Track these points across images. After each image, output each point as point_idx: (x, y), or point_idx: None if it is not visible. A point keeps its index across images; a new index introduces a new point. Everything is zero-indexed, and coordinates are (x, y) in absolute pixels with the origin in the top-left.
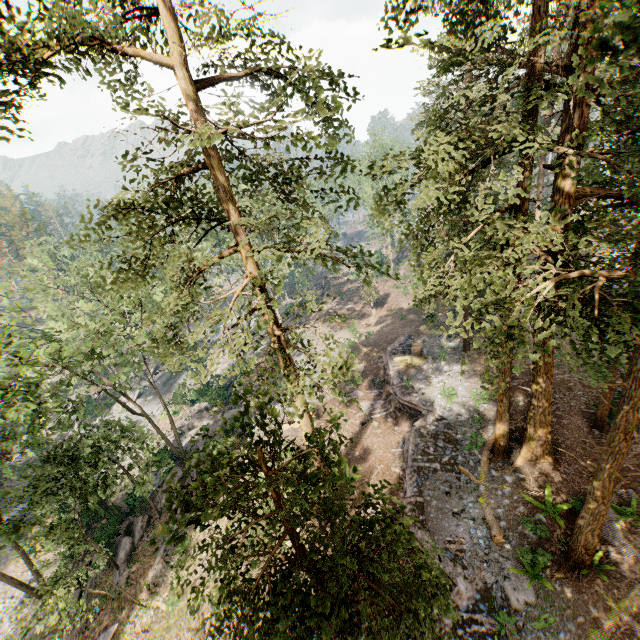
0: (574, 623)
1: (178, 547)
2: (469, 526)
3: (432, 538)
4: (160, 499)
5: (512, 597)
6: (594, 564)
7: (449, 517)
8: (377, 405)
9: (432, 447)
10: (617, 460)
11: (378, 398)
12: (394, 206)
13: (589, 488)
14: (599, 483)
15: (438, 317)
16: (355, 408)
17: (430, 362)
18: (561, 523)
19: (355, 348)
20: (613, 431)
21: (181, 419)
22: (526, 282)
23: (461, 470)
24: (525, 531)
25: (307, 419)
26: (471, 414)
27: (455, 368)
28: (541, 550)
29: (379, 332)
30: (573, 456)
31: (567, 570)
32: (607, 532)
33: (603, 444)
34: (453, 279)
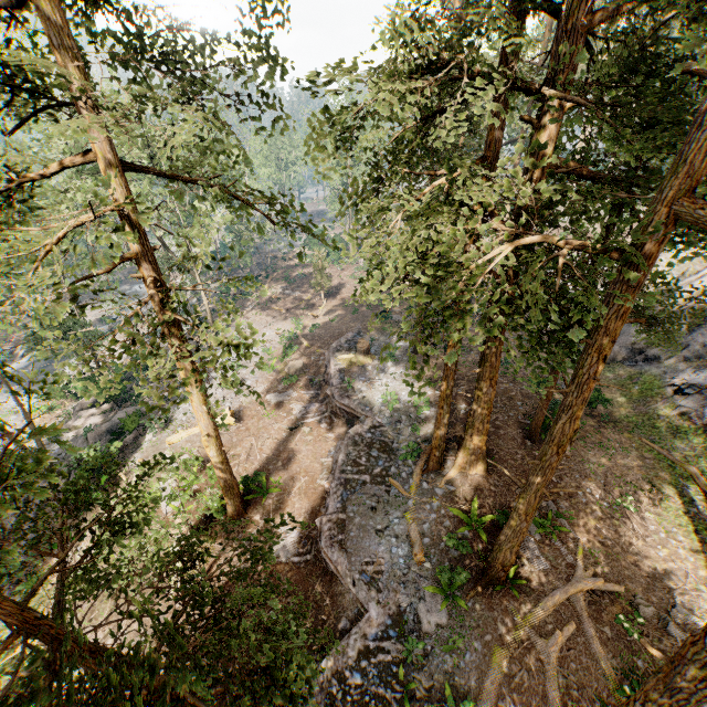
0: (481, 643)
1: (20, 586)
2: (391, 544)
3: (349, 560)
4: (7, 522)
5: (424, 620)
6: (509, 579)
7: (371, 535)
8: (312, 408)
9: (365, 457)
10: (547, 476)
11: (314, 400)
12: (337, 142)
13: (515, 505)
14: (526, 500)
15: (393, 314)
16: (286, 411)
17: (376, 362)
18: (483, 538)
19: (296, 342)
20: (548, 444)
21: (59, 417)
22: (480, 243)
23: (391, 483)
24: (448, 547)
25: (208, 422)
26: (411, 421)
27: (402, 371)
28: (460, 568)
29: (326, 326)
30: (504, 470)
31: (482, 587)
32: (525, 545)
33: (533, 455)
34: (395, 242)
